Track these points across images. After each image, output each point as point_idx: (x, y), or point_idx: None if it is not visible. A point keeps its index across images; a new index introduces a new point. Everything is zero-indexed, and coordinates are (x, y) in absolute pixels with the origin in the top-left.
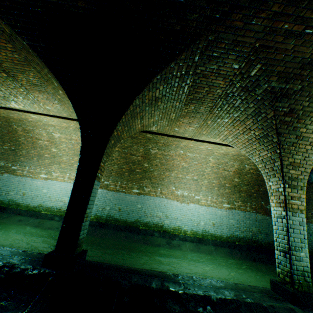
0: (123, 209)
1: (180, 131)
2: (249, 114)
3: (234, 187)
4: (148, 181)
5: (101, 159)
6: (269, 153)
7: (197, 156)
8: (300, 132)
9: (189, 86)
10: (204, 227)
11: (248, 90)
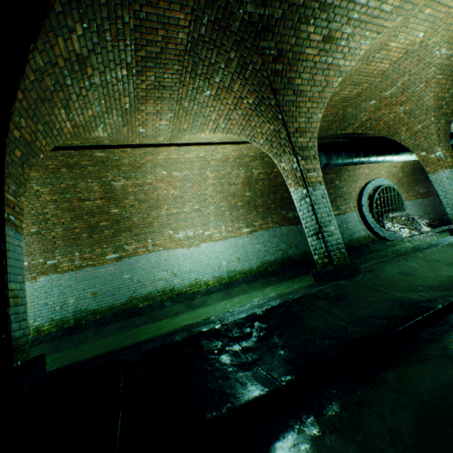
0: (102, 290)
1: (148, 133)
2: (234, 72)
3: (248, 204)
4: (128, 234)
5: (3, 186)
6: (271, 125)
7: (189, 174)
8: (296, 86)
9: (131, 28)
10: (228, 267)
11: (222, 27)
